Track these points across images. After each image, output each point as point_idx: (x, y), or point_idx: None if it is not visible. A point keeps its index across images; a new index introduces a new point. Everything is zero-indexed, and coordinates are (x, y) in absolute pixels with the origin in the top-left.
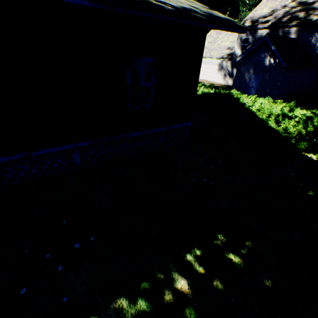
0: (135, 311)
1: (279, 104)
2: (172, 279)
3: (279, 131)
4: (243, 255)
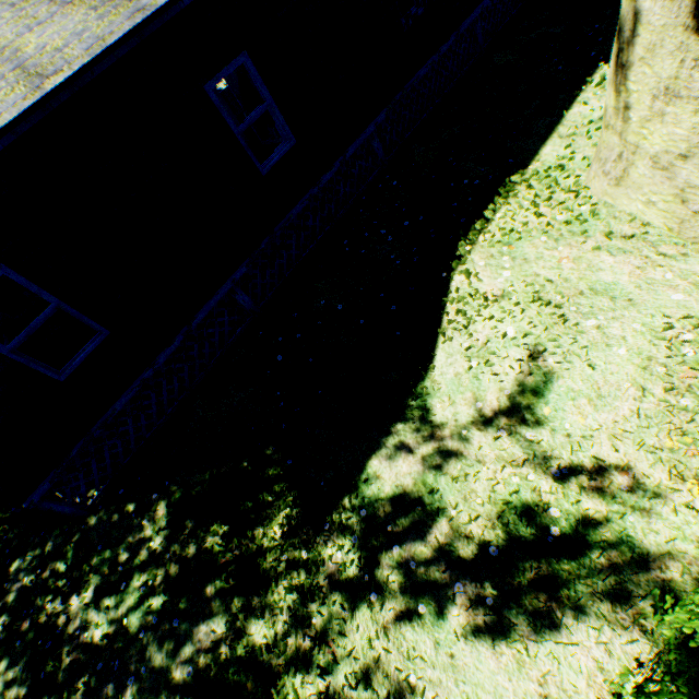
0: None
1: None
2: None
3: None
4: None
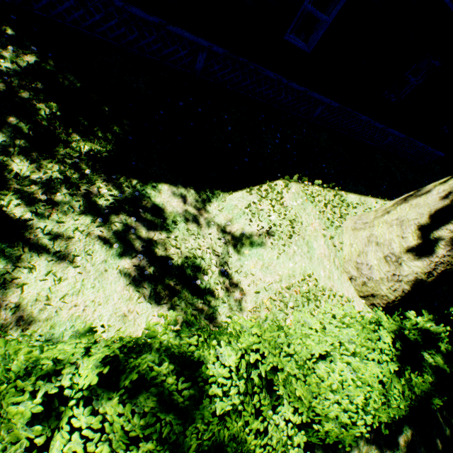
0: None
1: None
2: None
3: None
4: None
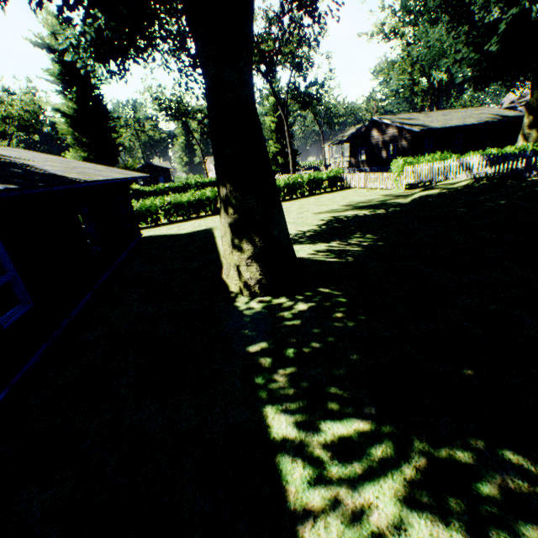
0: None
1: None
2: None
3: None
4: None
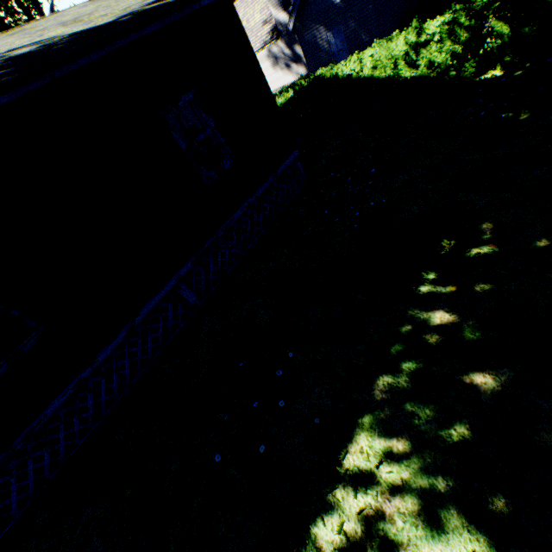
0: (407, 377)
1: (397, 37)
2: (423, 322)
3: (423, 75)
4: (489, 240)
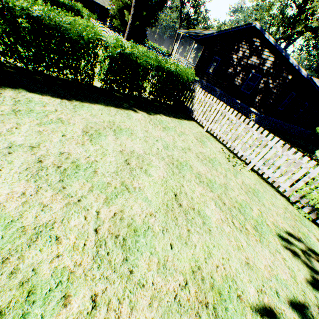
0: None
1: None
2: None
3: None
4: None
